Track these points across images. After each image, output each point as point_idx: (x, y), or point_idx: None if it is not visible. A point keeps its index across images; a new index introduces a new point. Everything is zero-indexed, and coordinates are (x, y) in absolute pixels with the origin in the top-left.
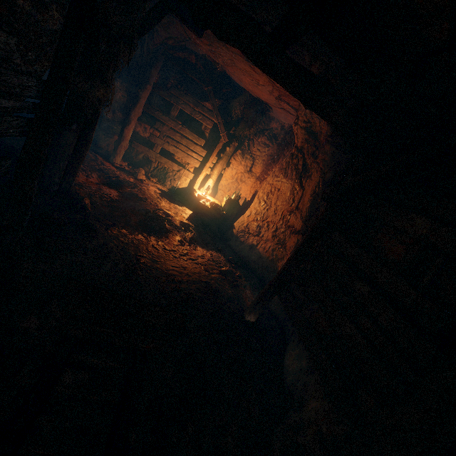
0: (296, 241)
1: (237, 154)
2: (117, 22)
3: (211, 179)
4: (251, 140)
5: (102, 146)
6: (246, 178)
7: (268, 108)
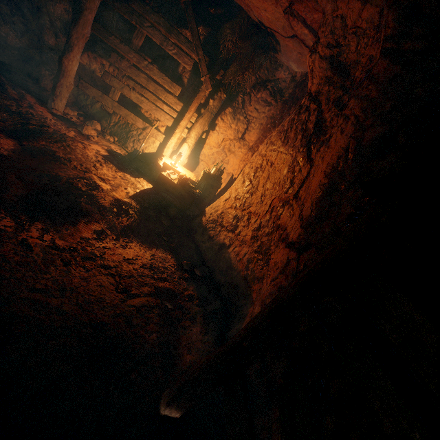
0: (285, 261)
1: (226, 114)
2: None
3: (186, 143)
4: (248, 94)
5: (47, 87)
6: (236, 148)
7: (275, 45)
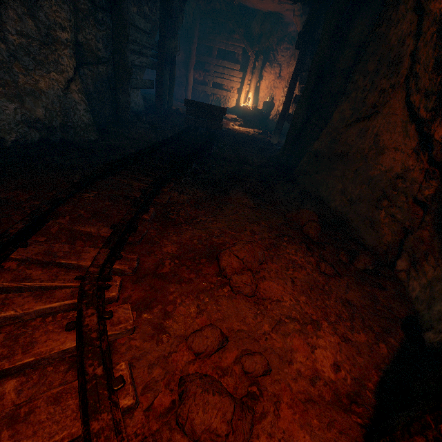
0: (298, 92)
1: (266, 67)
2: (174, 3)
3: (250, 92)
4: (275, 50)
5: (178, 97)
6: (277, 84)
7: (281, 16)
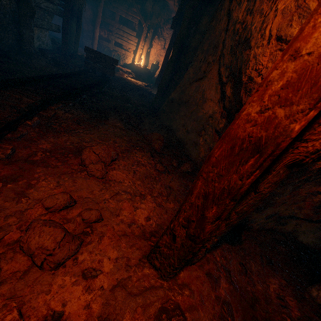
0: None
1: (155, 39)
2: None
3: (142, 55)
4: (162, 28)
5: None
6: (162, 53)
7: (167, 4)
